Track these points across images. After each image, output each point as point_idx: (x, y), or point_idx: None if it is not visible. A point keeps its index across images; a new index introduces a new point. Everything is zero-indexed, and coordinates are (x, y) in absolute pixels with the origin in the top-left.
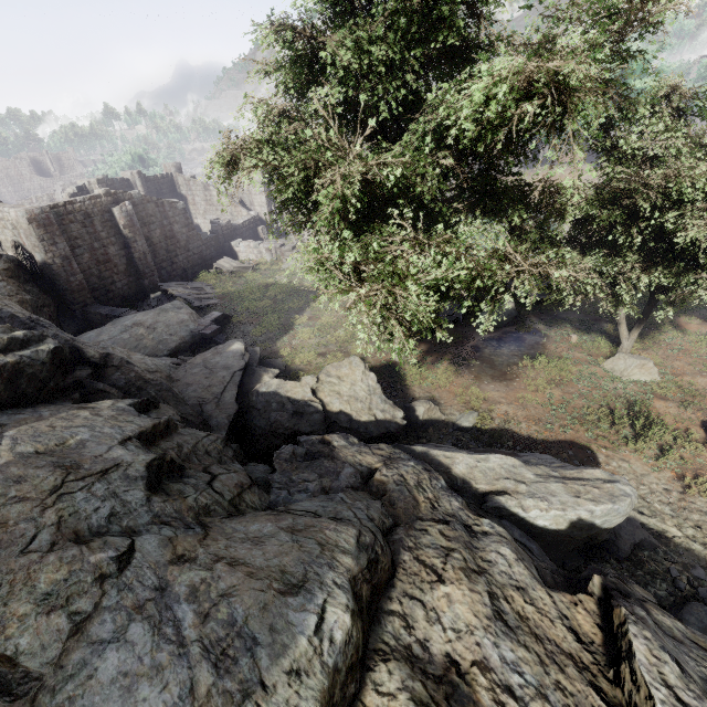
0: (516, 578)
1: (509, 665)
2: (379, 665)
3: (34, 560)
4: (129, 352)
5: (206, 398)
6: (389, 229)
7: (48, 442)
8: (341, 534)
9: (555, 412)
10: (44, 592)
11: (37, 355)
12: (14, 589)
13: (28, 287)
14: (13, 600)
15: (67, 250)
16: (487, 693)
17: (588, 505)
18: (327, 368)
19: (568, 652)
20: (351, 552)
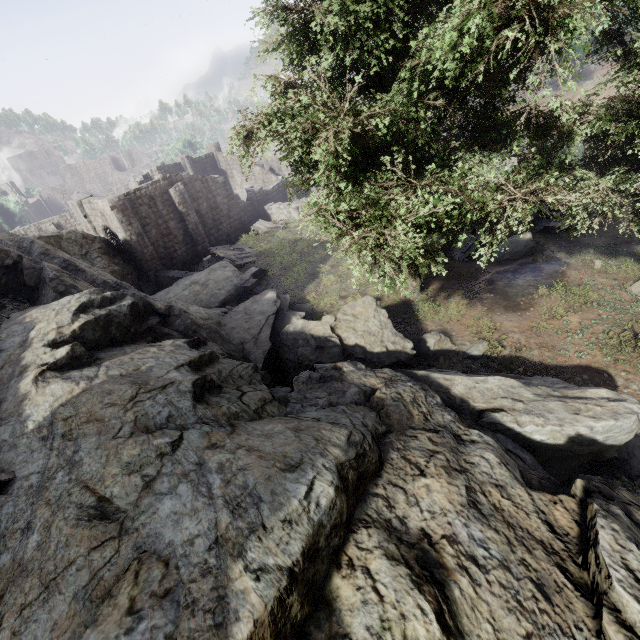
0: (496, 477)
1: (476, 541)
2: (361, 530)
3: (120, 442)
4: (188, 305)
5: (246, 338)
6: (383, 176)
7: (128, 368)
8: (335, 433)
9: (570, 338)
10: (126, 462)
11: (120, 308)
12: (109, 459)
13: (116, 260)
14: (109, 465)
15: (140, 228)
16: (453, 559)
17: (587, 421)
18: (343, 308)
19: (539, 539)
20: (341, 446)
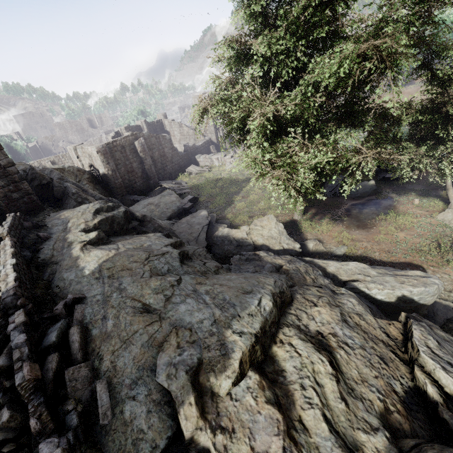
0: (356, 310)
1: (347, 336)
2: (285, 328)
3: (147, 279)
4: None
5: (190, 238)
6: (288, 139)
7: (136, 245)
8: (267, 280)
9: (399, 246)
10: (154, 288)
11: (119, 213)
12: (143, 287)
13: (97, 187)
14: (144, 289)
15: (114, 166)
16: (335, 343)
17: (408, 288)
18: (255, 221)
19: (381, 339)
20: (272, 285)
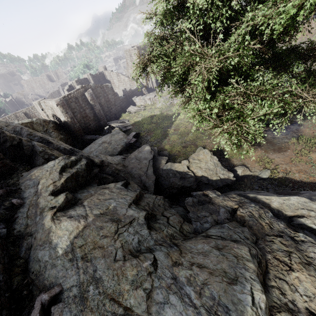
0: None
1: None
2: (277, 314)
3: (121, 265)
4: (105, 156)
5: (141, 174)
6: (228, 89)
7: (102, 208)
8: (242, 250)
9: (314, 167)
10: (131, 280)
11: (81, 167)
12: (119, 278)
13: (61, 132)
14: (121, 283)
15: (72, 114)
16: None
17: None
18: (192, 156)
19: None
20: (251, 261)
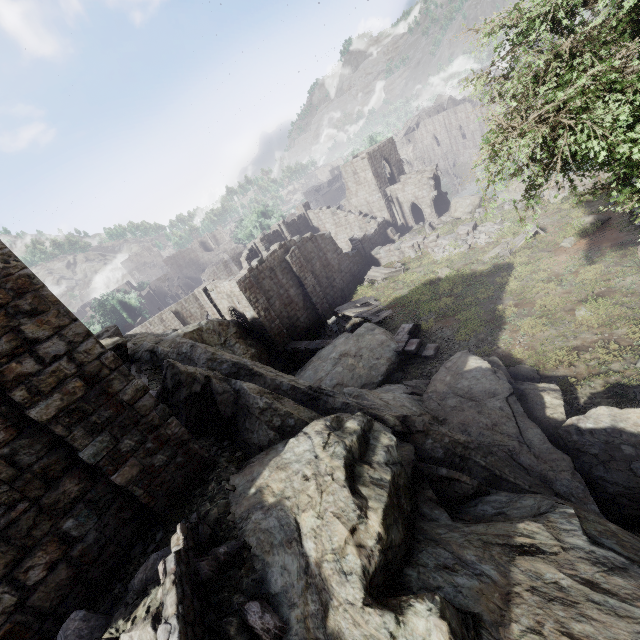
0: None
1: None
2: None
3: None
4: (371, 392)
5: (508, 445)
6: None
7: None
8: None
9: None
10: None
11: (390, 455)
12: None
13: (248, 342)
14: None
15: (266, 303)
16: None
17: None
18: None
19: None
20: None
